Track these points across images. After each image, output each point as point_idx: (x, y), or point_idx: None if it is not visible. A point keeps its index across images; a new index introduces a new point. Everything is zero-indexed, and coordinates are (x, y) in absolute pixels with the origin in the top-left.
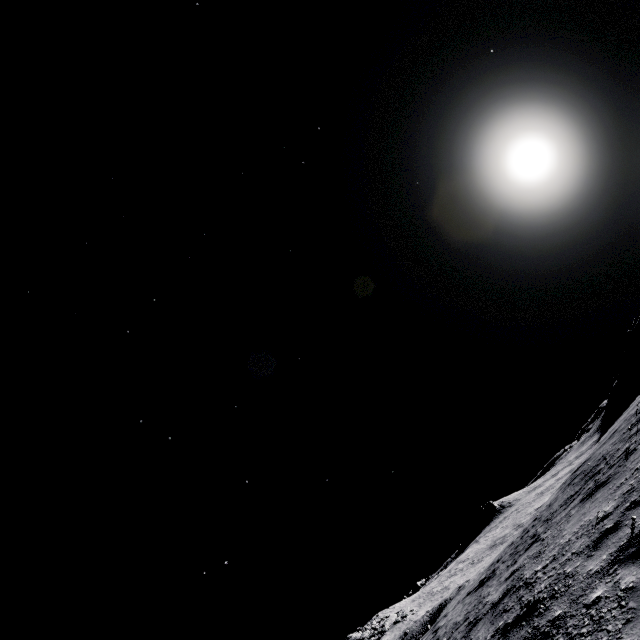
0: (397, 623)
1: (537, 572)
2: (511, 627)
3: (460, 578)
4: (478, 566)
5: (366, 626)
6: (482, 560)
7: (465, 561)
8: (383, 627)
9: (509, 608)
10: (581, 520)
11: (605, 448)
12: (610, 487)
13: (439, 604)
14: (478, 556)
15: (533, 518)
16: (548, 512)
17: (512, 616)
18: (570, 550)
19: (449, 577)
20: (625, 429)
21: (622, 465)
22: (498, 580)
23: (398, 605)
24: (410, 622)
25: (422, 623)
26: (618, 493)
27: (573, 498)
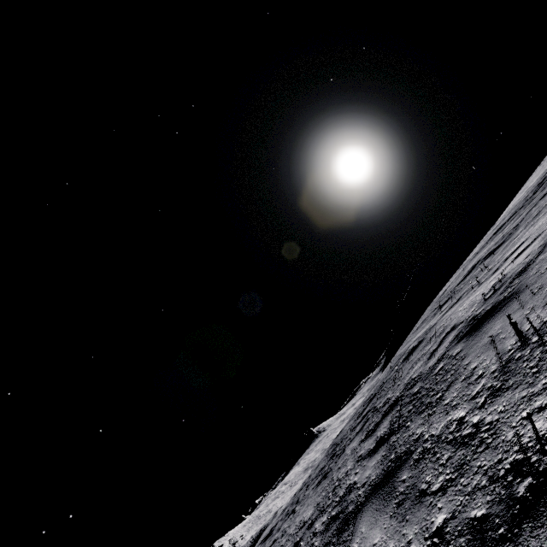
0: None
1: None
2: None
3: (280, 501)
4: (293, 489)
5: None
6: (297, 483)
7: (287, 483)
8: None
9: None
10: (304, 513)
11: (347, 428)
12: (323, 485)
13: (260, 530)
14: (296, 479)
15: (311, 472)
16: (312, 476)
17: None
18: None
19: (273, 500)
20: (357, 416)
21: (336, 463)
22: (268, 544)
23: (232, 532)
24: None
25: None
26: (318, 500)
27: (320, 474)
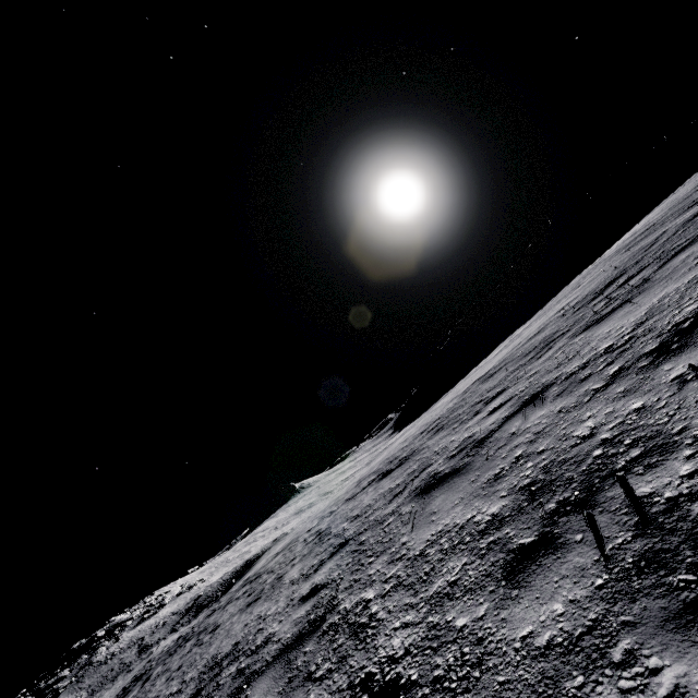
0: (182, 594)
1: (614, 343)
2: (687, 333)
3: (264, 541)
4: (286, 527)
5: (137, 606)
6: (289, 523)
7: (265, 530)
8: (163, 601)
9: (604, 366)
10: (642, 307)
11: (540, 337)
12: (663, 283)
13: (246, 561)
14: (282, 523)
15: (427, 425)
16: (478, 394)
17: (649, 346)
18: (697, 288)
19: (248, 545)
20: (566, 316)
21: (644, 286)
22: (456, 433)
23: (182, 580)
24: (200, 589)
25: (222, 583)
26: None
27: (538, 356)
